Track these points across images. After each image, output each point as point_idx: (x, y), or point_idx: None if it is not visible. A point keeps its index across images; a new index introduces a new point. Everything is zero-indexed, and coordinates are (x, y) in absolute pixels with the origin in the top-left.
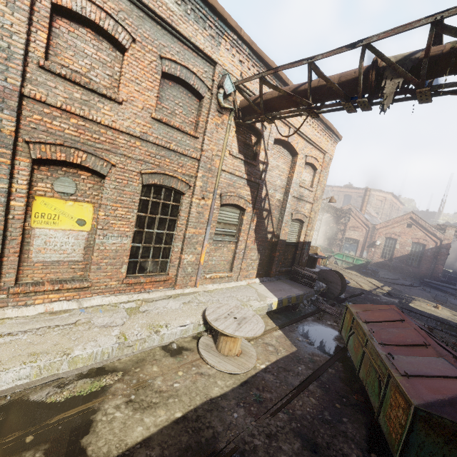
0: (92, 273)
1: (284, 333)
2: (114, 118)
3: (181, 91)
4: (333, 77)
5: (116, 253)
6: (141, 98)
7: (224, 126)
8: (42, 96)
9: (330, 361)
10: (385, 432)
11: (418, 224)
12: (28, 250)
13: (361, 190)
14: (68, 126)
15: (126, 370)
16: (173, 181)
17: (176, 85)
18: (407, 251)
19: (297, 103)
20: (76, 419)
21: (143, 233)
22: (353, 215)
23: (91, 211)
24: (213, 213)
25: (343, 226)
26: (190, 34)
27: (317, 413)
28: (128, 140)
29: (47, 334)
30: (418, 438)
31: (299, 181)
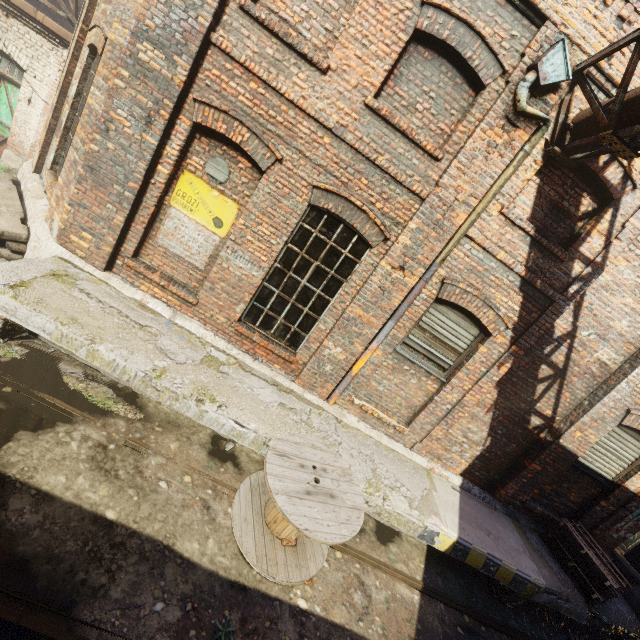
0: (203, 291)
1: (422, 607)
2: (307, 92)
3: (443, 71)
4: None
5: (238, 282)
6: (360, 69)
7: (509, 152)
8: (229, 46)
9: None
10: None
11: None
12: (158, 228)
13: None
14: (244, 92)
15: (149, 419)
16: (358, 217)
17: (436, 58)
18: None
19: None
20: (50, 412)
21: (286, 276)
22: None
23: (235, 213)
24: (414, 306)
25: None
26: None
27: None
28: (315, 130)
29: (110, 316)
30: None
31: None
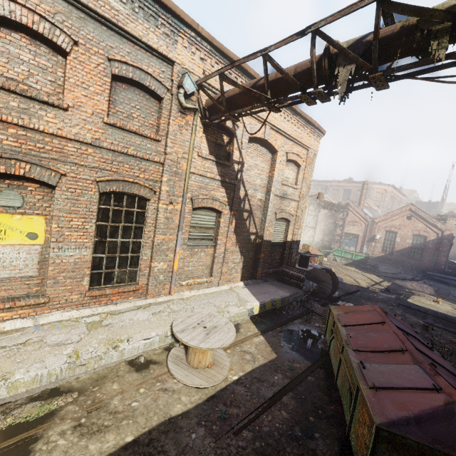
0: (49, 288)
1: (266, 338)
2: (60, 125)
3: (137, 94)
4: (289, 68)
5: (75, 266)
6: (90, 103)
7: (189, 127)
8: None
9: (311, 368)
10: (354, 451)
11: (417, 216)
12: None
13: (361, 183)
14: (6, 137)
15: (83, 390)
16: (134, 187)
17: (130, 87)
18: (408, 244)
19: (258, 99)
20: (14, 450)
21: (106, 242)
22: (351, 209)
23: (43, 223)
24: (185, 218)
25: (342, 221)
26: (140, 33)
27: (287, 428)
28: (79, 147)
29: None
30: None
31: (281, 179)
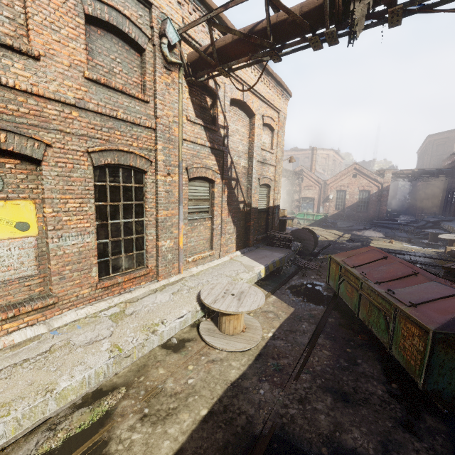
0: (55, 286)
1: (277, 297)
2: (33, 80)
3: (115, 43)
4: (293, 9)
5: (79, 256)
6: (65, 51)
7: (176, 86)
8: None
9: (327, 312)
10: (402, 361)
11: (361, 173)
12: None
13: (307, 151)
14: None
15: (129, 384)
16: (130, 158)
17: (106, 34)
18: (356, 200)
19: (255, 48)
20: None
21: (108, 225)
22: (306, 175)
23: (33, 209)
24: (183, 190)
25: (298, 187)
26: None
27: (334, 363)
28: (61, 110)
29: (14, 374)
30: (438, 358)
31: (260, 144)
